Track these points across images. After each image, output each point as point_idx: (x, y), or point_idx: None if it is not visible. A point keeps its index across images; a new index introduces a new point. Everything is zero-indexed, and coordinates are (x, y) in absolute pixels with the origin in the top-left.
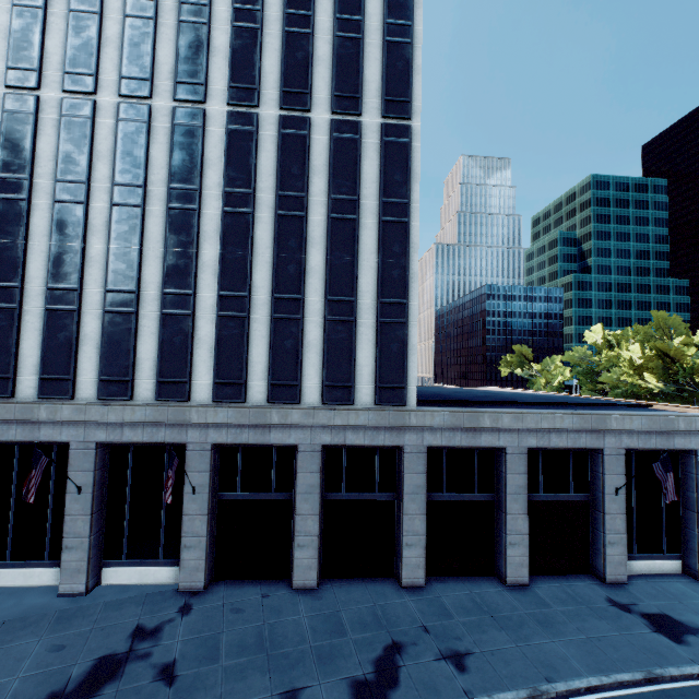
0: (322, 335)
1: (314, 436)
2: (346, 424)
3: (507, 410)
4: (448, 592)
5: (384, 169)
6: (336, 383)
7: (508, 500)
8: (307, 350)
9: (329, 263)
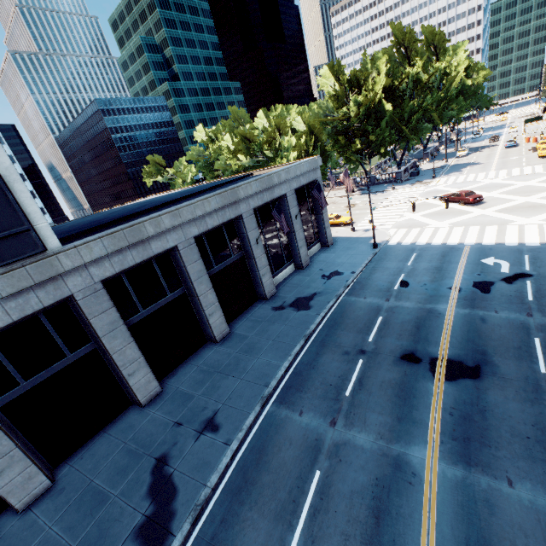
0: None
1: None
2: None
3: (163, 211)
4: (182, 380)
5: None
6: None
7: (196, 286)
8: None
9: None
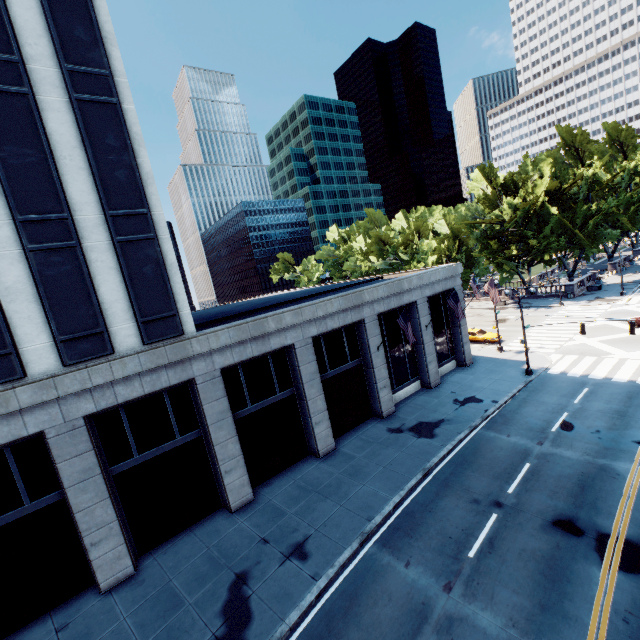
0: (30, 274)
1: (66, 410)
2: (111, 379)
3: (287, 309)
4: (276, 492)
5: (54, 17)
6: (78, 334)
7: (306, 389)
8: (9, 300)
9: (0, 164)
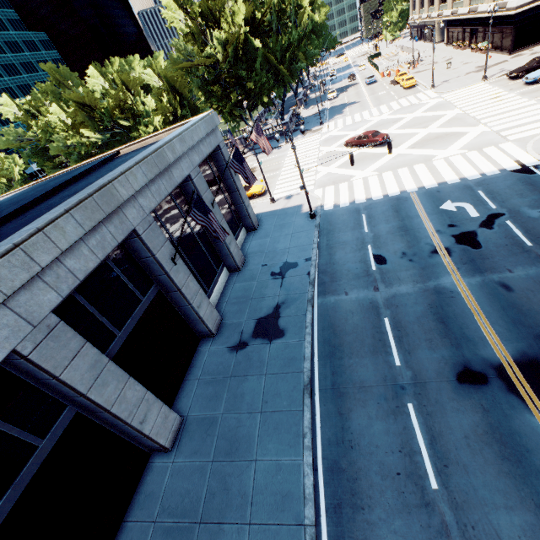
0: None
1: None
2: None
3: None
4: None
5: None
6: None
7: (96, 397)
8: None
9: None
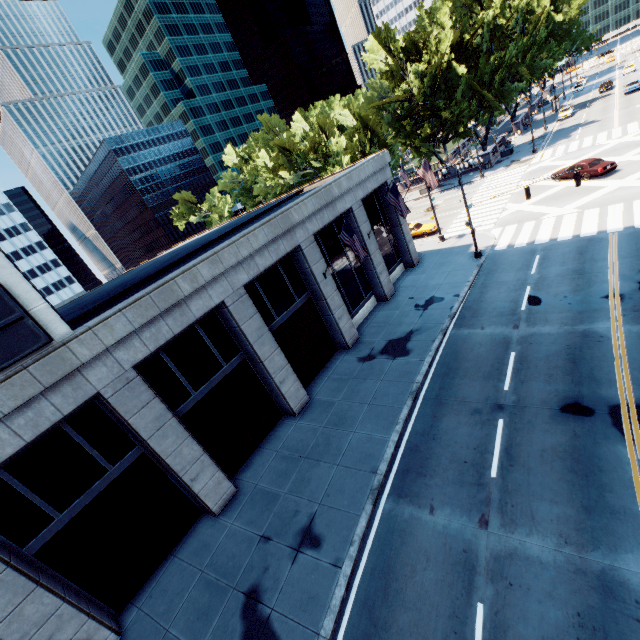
0: None
1: None
2: None
3: (198, 259)
4: (260, 473)
5: None
6: None
7: (257, 349)
8: None
9: None
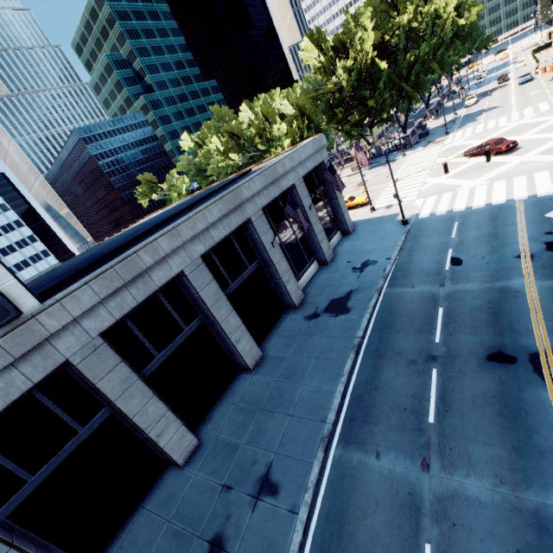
0: None
1: None
2: None
3: (159, 233)
4: (220, 425)
5: None
6: None
7: (214, 313)
8: None
9: None
